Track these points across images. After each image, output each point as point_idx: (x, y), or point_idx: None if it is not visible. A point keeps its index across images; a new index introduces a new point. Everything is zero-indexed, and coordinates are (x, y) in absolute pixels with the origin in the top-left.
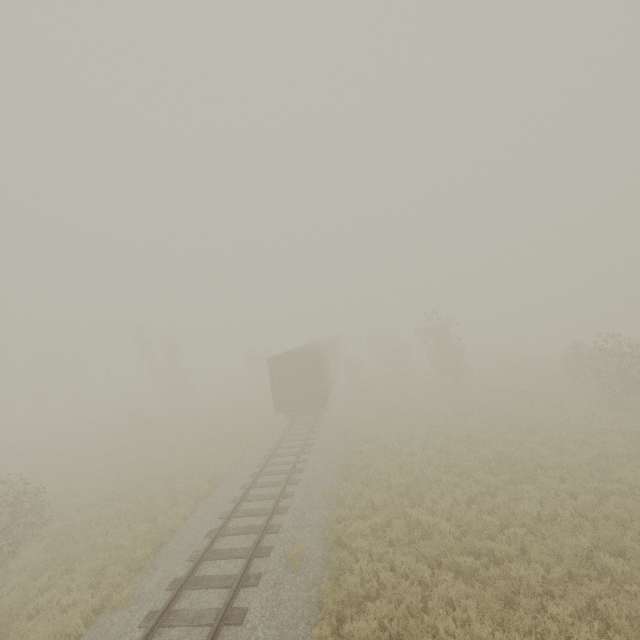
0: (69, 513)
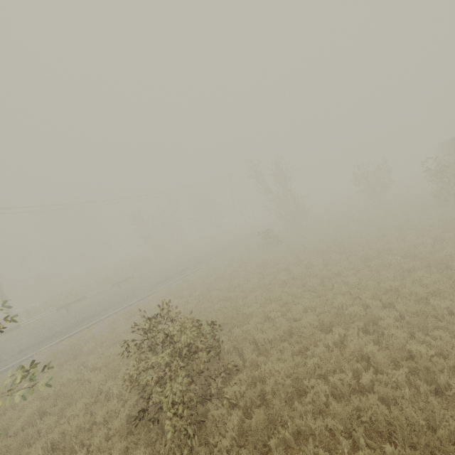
0: (249, 354)
